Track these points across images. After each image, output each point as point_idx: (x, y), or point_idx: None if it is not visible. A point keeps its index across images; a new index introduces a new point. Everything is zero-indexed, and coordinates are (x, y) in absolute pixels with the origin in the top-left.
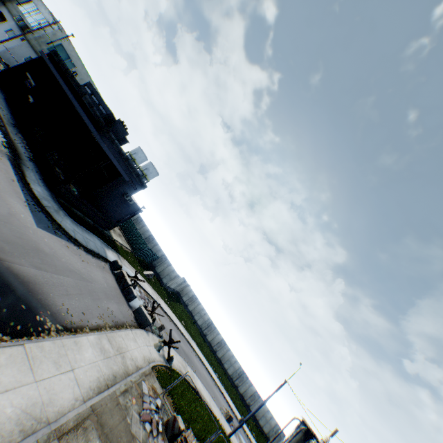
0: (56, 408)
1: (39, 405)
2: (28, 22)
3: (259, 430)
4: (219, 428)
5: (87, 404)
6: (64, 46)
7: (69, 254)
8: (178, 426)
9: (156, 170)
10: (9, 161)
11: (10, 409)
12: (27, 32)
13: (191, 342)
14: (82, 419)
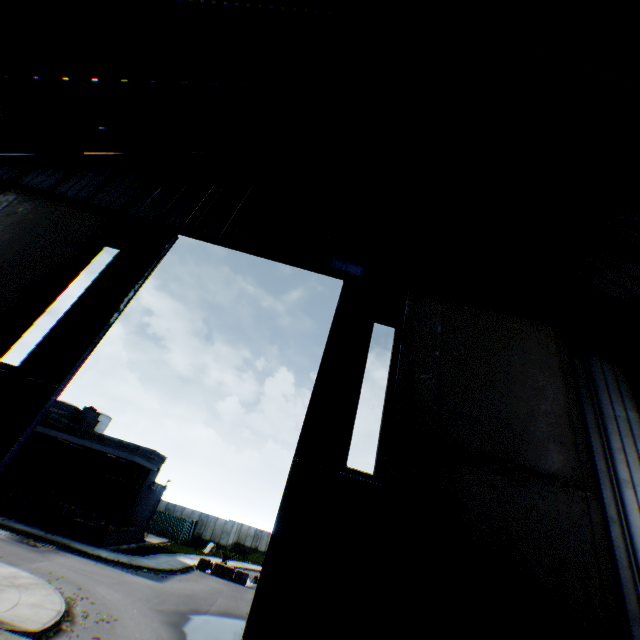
0: None
1: None
2: None
3: None
4: None
5: None
6: None
7: (189, 583)
8: None
9: (107, 416)
10: (64, 551)
11: None
12: None
13: None
14: None
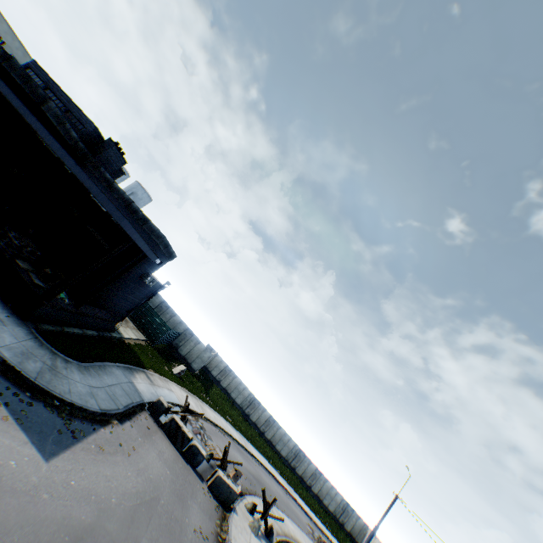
0: None
1: None
2: None
3: (326, 512)
4: None
5: None
6: None
7: (110, 467)
8: None
9: (147, 195)
10: None
11: None
12: None
13: (249, 449)
14: None
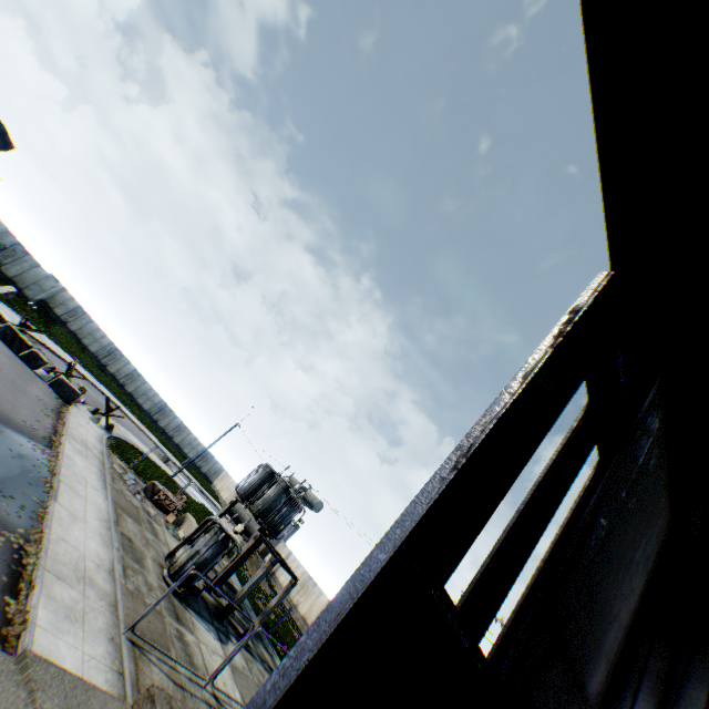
0: (105, 511)
1: (100, 513)
2: None
3: (185, 458)
4: (166, 474)
5: (111, 501)
6: None
7: None
8: (159, 489)
9: None
10: None
11: (96, 522)
12: None
13: (102, 388)
14: (116, 511)
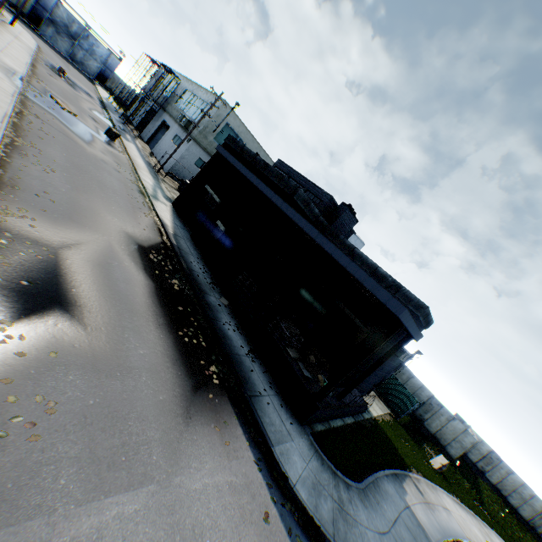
0: None
1: None
2: (188, 116)
3: None
4: None
5: None
6: (229, 124)
7: None
8: None
9: (360, 240)
10: (236, 423)
11: None
12: (190, 128)
13: None
14: None
